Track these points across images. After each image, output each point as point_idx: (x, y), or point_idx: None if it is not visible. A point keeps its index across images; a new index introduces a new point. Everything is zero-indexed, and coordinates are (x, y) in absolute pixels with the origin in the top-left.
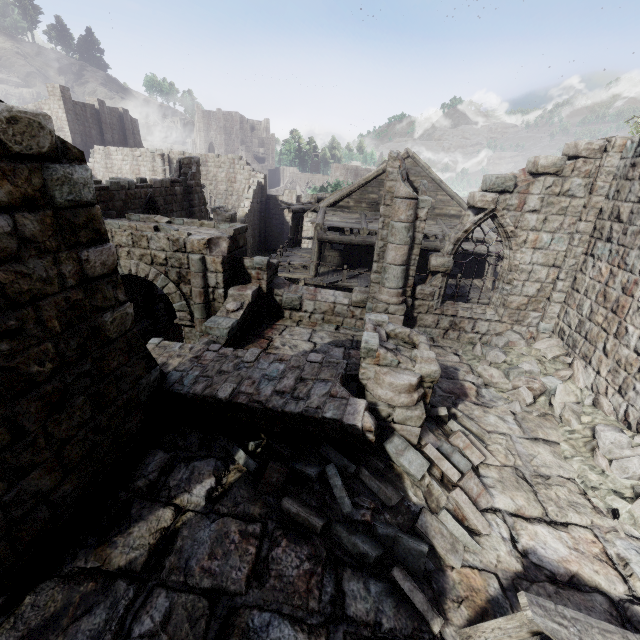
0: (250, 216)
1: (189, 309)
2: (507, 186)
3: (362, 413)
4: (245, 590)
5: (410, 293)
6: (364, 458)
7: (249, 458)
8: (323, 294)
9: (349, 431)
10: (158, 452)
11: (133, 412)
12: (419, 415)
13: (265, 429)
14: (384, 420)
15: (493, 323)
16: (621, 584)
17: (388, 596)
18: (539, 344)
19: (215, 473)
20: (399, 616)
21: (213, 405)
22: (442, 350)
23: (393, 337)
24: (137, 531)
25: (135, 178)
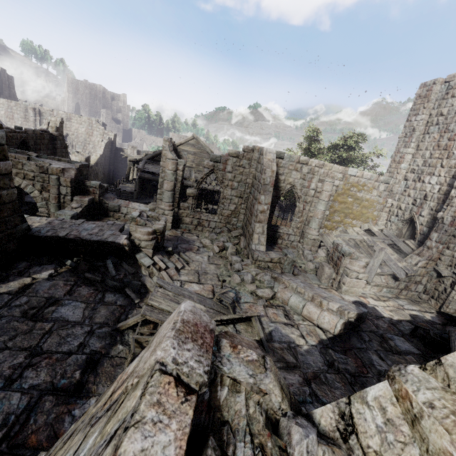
0: (102, 159)
1: (47, 207)
2: (217, 160)
3: (124, 239)
4: (63, 296)
5: (177, 206)
6: (125, 259)
7: (73, 262)
8: (133, 204)
9: (118, 246)
10: (24, 262)
11: (12, 240)
12: (151, 244)
13: (83, 252)
14: (137, 246)
15: (217, 223)
16: (211, 295)
17: (122, 297)
18: (233, 232)
19: (55, 269)
20: (124, 301)
21: (56, 241)
22: (191, 234)
23: (151, 217)
24: (13, 283)
25: (8, 121)
